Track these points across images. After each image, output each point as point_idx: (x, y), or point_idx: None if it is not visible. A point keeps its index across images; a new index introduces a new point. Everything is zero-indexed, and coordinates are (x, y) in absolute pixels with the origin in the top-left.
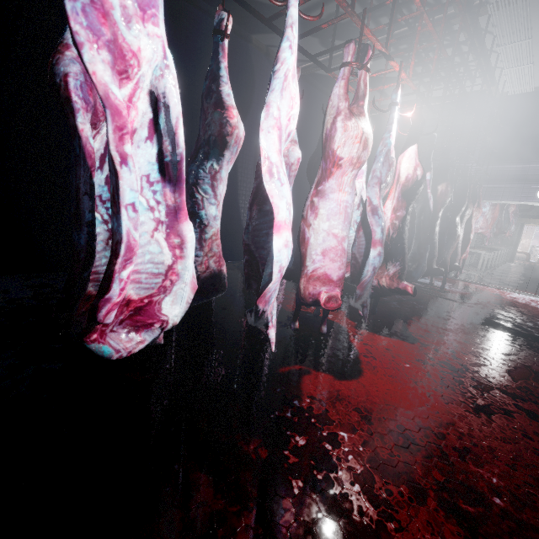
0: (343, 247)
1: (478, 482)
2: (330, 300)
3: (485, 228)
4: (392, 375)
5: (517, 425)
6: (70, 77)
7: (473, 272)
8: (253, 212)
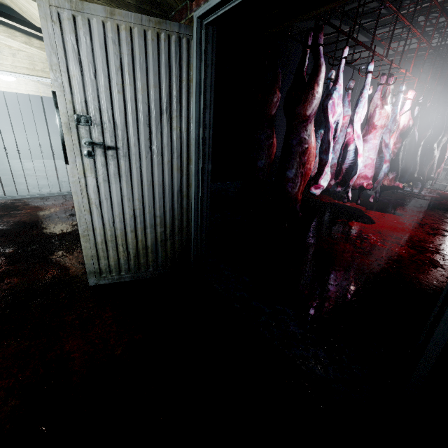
0: (372, 163)
1: (424, 246)
2: (366, 185)
3: None
4: (388, 224)
5: (447, 238)
6: None
7: (446, 183)
8: (342, 151)
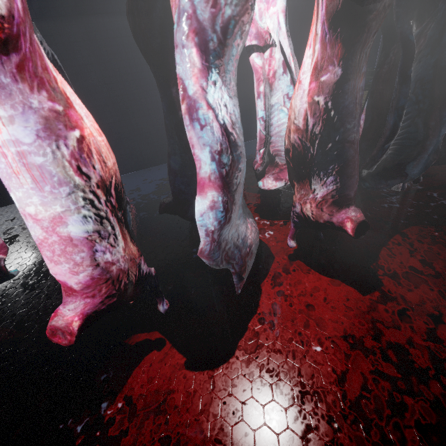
0: (62, 236)
1: None
2: (55, 332)
3: None
4: (275, 369)
5: None
6: None
7: None
8: None
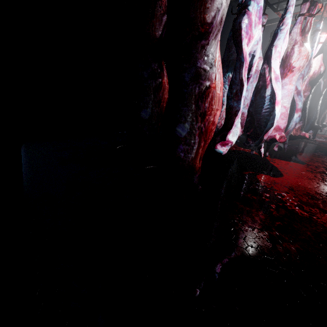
0: (286, 112)
1: None
2: (280, 137)
3: None
4: (297, 176)
5: None
6: None
7: None
8: (255, 97)
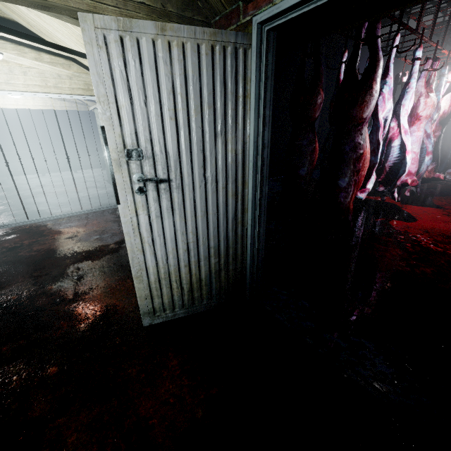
0: (416, 157)
1: None
2: (411, 182)
3: None
4: (432, 220)
5: None
6: None
7: None
8: (386, 148)
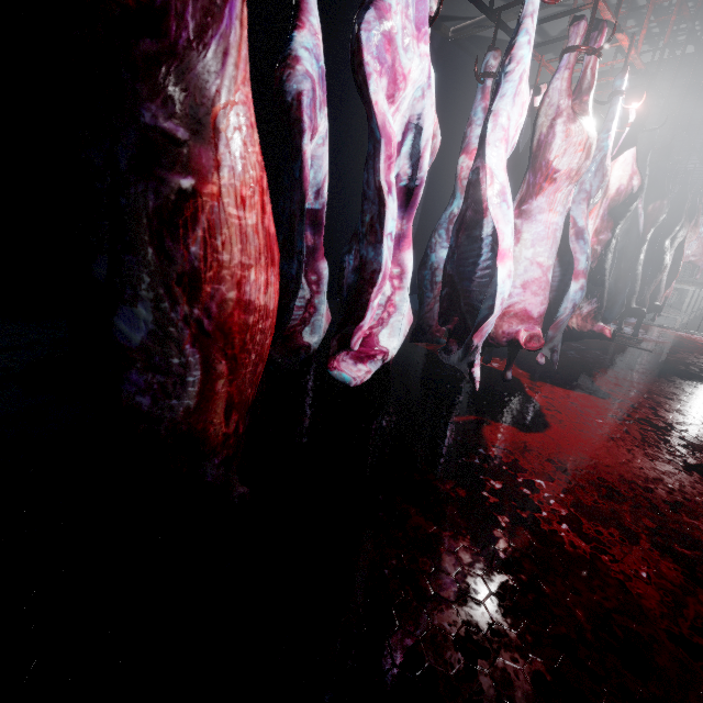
0: (546, 278)
1: (694, 532)
2: (531, 339)
3: (699, 255)
4: (583, 429)
5: None
6: (303, 95)
7: (674, 315)
8: (459, 238)
